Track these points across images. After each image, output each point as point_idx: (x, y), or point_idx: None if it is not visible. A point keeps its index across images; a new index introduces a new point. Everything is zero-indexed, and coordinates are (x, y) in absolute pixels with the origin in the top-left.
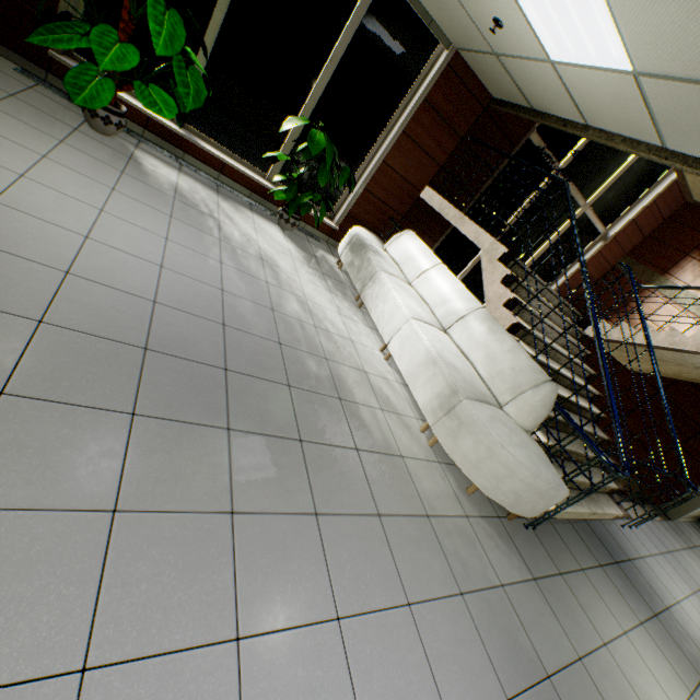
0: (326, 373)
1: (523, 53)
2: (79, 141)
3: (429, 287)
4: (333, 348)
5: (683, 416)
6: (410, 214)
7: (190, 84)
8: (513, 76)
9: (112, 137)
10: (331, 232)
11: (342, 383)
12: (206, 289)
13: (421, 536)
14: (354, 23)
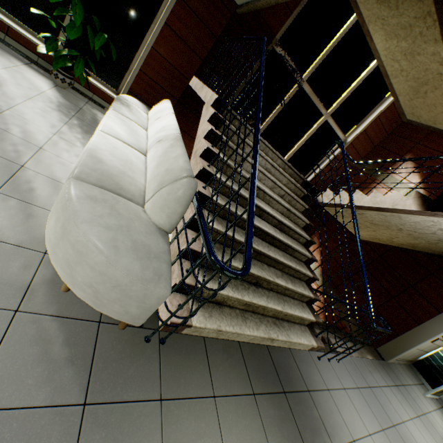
0: None
1: None
2: None
3: (154, 127)
4: None
5: (396, 274)
6: (184, 99)
7: None
8: None
9: None
10: None
11: None
12: None
13: None
14: None
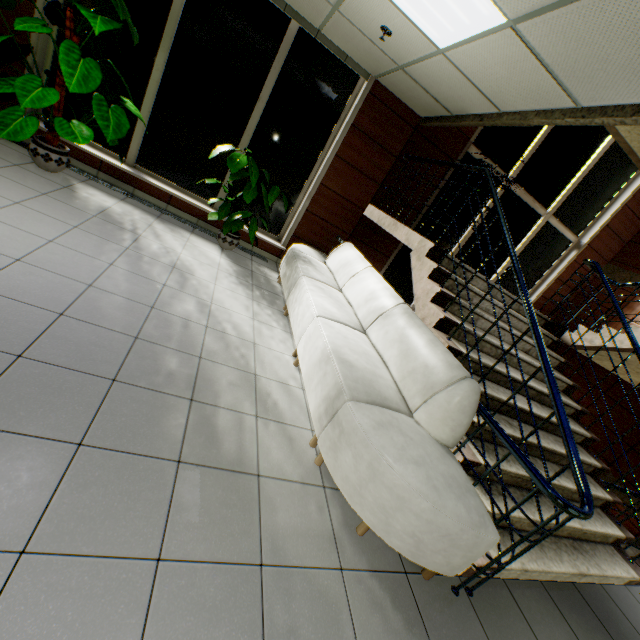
0: (189, 371)
1: (417, 53)
2: (11, 172)
3: (355, 289)
4: (219, 348)
5: None
6: (357, 232)
7: (111, 119)
8: (422, 84)
9: (57, 173)
10: (280, 253)
11: (209, 383)
12: (66, 282)
13: (229, 599)
14: (277, 68)
